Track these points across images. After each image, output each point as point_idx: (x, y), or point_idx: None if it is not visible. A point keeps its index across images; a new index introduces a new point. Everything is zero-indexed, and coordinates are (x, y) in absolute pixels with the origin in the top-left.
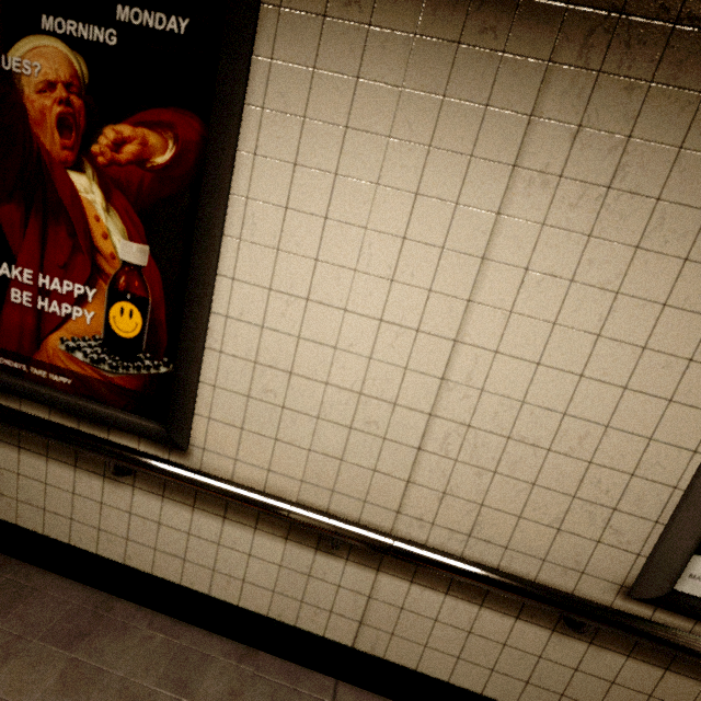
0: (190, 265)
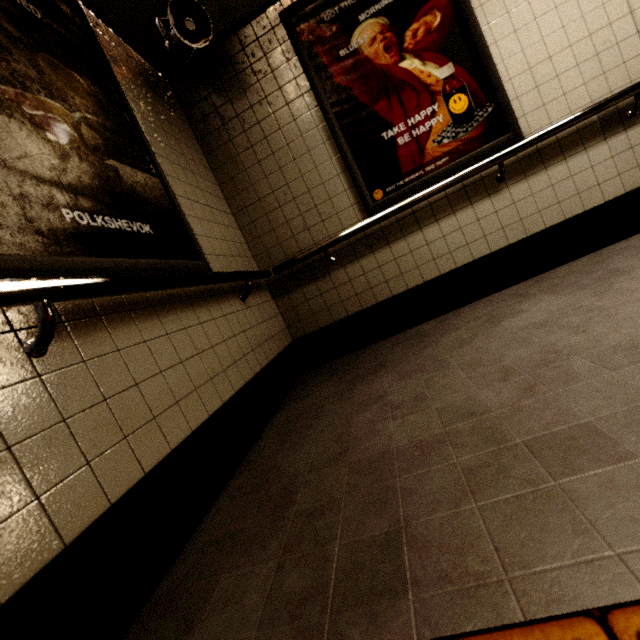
0: (477, 48)
